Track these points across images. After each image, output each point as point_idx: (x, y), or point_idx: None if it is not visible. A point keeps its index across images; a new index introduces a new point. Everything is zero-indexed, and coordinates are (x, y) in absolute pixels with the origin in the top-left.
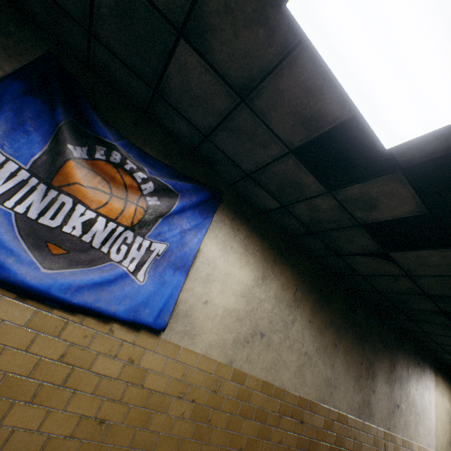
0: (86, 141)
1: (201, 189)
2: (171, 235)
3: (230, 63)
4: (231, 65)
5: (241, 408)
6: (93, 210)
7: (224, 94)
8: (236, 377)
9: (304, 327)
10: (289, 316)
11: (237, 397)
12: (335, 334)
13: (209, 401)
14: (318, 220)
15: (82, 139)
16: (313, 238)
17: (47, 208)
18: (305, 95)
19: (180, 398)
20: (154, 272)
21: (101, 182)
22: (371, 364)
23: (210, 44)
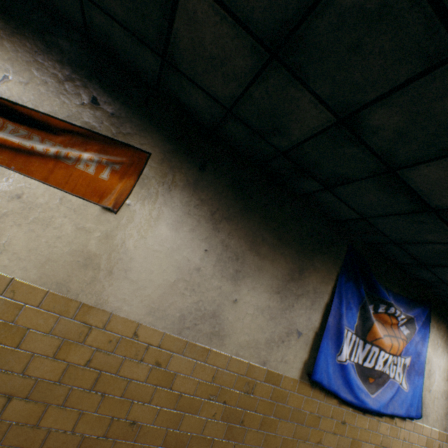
0: (372, 300)
1: (424, 309)
2: (411, 348)
3: None
4: None
5: None
6: (387, 352)
7: None
8: (447, 439)
9: None
10: None
11: None
12: None
13: None
14: None
15: (369, 299)
16: None
17: (366, 356)
18: None
19: None
20: (409, 380)
21: (381, 327)
22: None
23: None
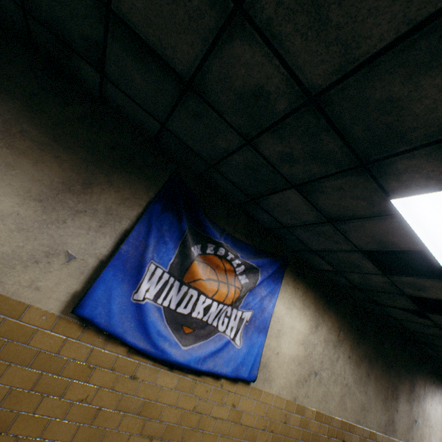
0: (200, 239)
1: (274, 261)
2: (254, 303)
3: (329, 206)
4: (329, 207)
5: (302, 433)
6: (210, 298)
7: (314, 216)
8: (298, 410)
9: (345, 362)
10: (335, 354)
11: (300, 426)
12: (368, 365)
13: (282, 430)
14: (366, 284)
15: (197, 238)
16: (357, 291)
17: (181, 300)
18: (386, 233)
19: (263, 430)
20: (246, 336)
21: (211, 271)
22: (395, 387)
23: (316, 196)
